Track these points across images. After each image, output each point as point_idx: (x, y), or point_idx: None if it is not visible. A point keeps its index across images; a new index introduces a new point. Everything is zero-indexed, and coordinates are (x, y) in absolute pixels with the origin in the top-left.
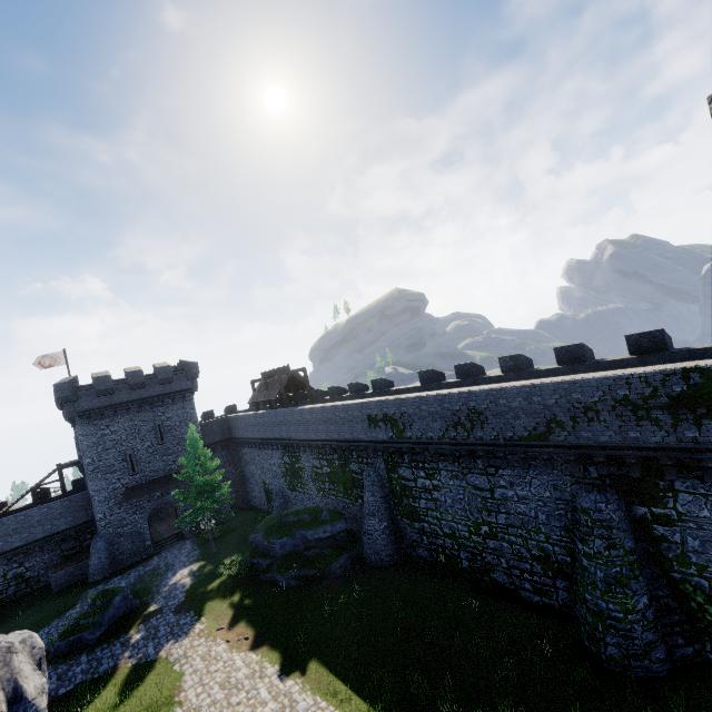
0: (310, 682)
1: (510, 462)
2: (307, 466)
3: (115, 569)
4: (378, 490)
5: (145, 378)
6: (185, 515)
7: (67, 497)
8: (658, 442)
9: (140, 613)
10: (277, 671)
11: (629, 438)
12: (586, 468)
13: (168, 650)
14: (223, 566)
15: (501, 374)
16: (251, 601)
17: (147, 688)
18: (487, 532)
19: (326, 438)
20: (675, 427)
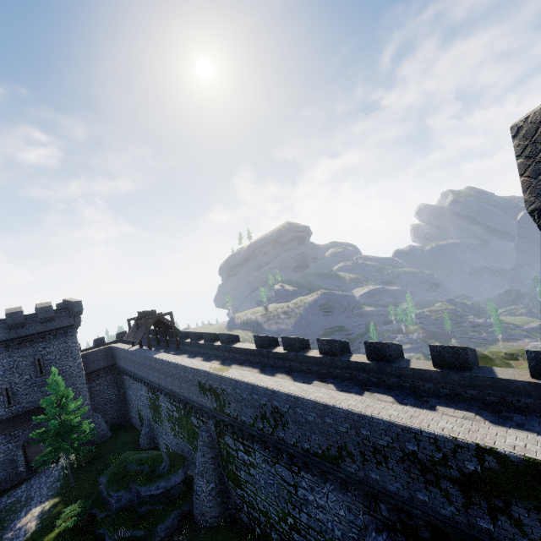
0: None
1: (310, 467)
2: (163, 406)
3: None
4: (208, 450)
5: (25, 318)
6: (45, 453)
7: None
8: (447, 516)
9: None
10: None
11: (417, 499)
12: (378, 504)
13: None
14: (64, 514)
15: (318, 355)
16: None
17: None
18: (292, 524)
19: (172, 390)
20: (467, 509)
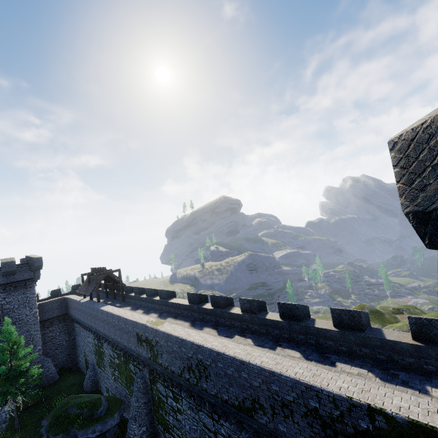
0: None
1: (228, 416)
2: (106, 353)
3: None
4: (142, 396)
5: None
6: None
7: None
8: None
9: None
10: None
11: None
12: None
13: None
14: None
15: (240, 312)
16: None
17: None
18: None
19: (114, 339)
20: None
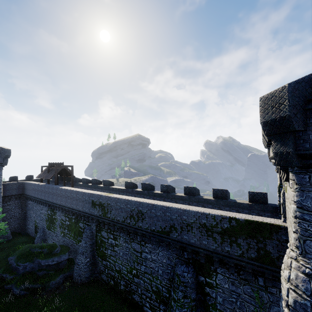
0: None
1: (151, 241)
2: (58, 218)
3: None
4: (89, 240)
5: None
6: None
7: None
8: (214, 248)
9: None
10: None
11: (202, 244)
12: (183, 252)
13: None
14: None
15: (160, 192)
16: None
17: None
18: (135, 273)
19: (70, 207)
20: (222, 244)
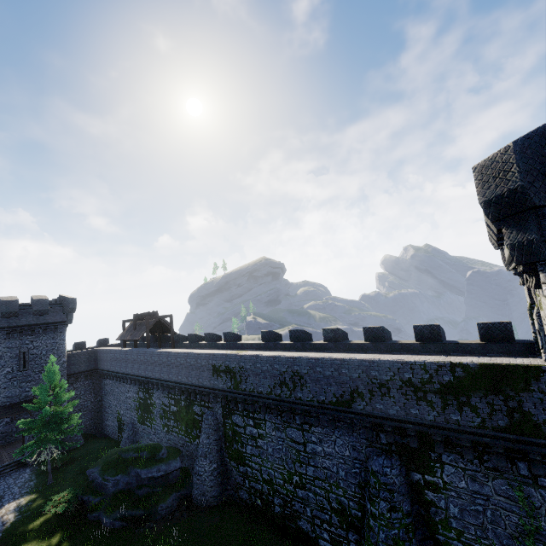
0: None
1: (321, 421)
2: (157, 403)
3: None
4: (213, 433)
5: (19, 308)
6: (27, 445)
7: None
8: (431, 420)
9: None
10: None
11: (410, 414)
12: (378, 434)
13: None
14: (51, 503)
15: (323, 342)
16: (70, 544)
17: None
18: (298, 482)
19: (176, 381)
20: (444, 410)
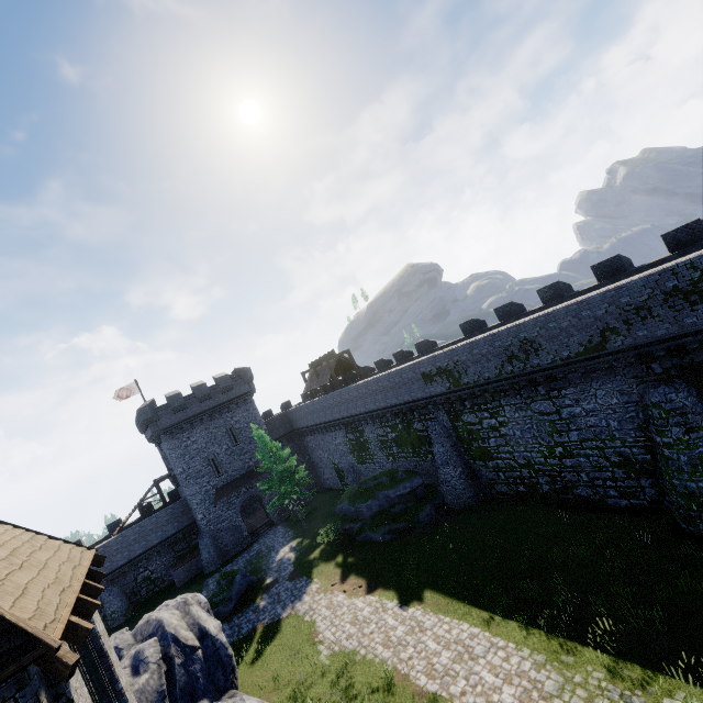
0: (430, 606)
1: (571, 380)
2: (372, 437)
3: (223, 559)
4: (446, 440)
5: (209, 390)
6: (273, 501)
7: (168, 506)
8: None
9: (260, 586)
10: (397, 604)
11: (686, 326)
12: (649, 366)
13: (295, 608)
14: (319, 537)
15: (542, 305)
16: (354, 558)
17: (287, 637)
18: (562, 452)
19: (386, 406)
20: None
